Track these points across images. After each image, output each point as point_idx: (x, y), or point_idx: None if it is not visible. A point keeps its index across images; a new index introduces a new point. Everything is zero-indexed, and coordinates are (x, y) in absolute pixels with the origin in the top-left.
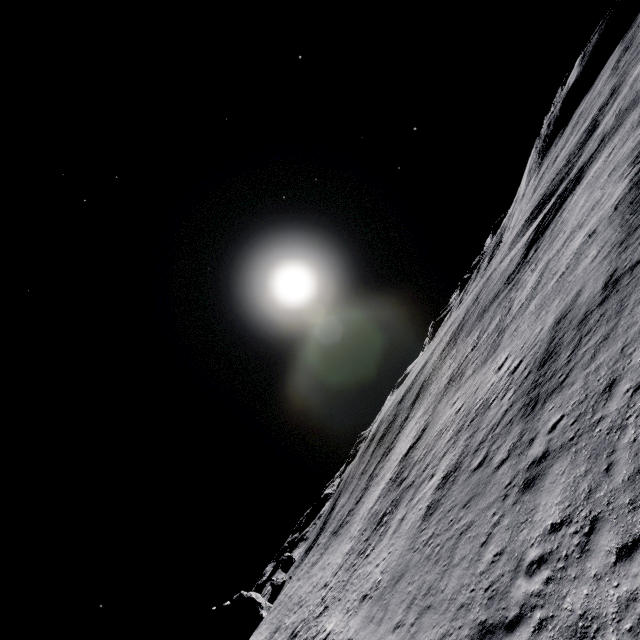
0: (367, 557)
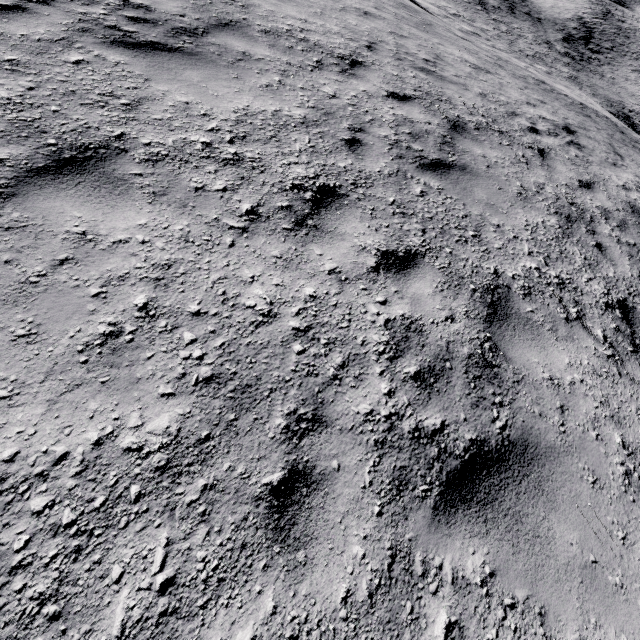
0: None
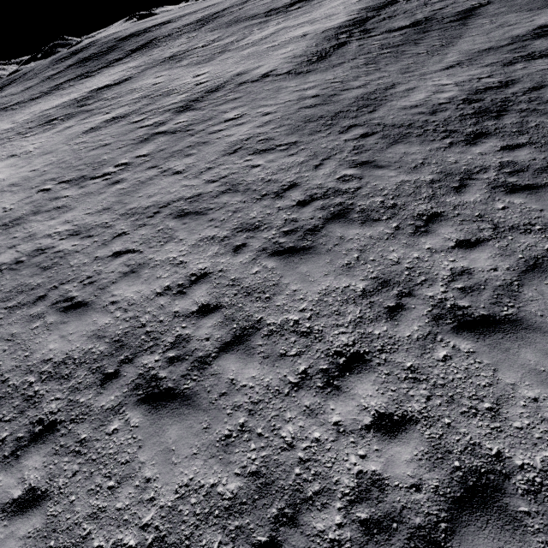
0: (26, 138)
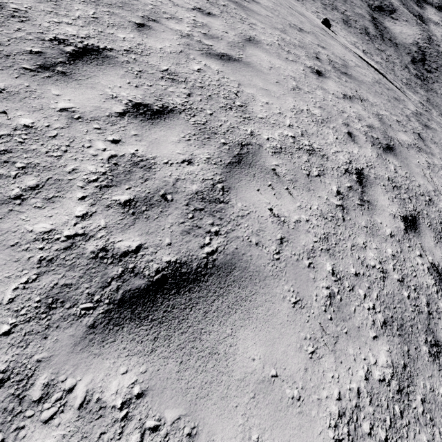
0: None
